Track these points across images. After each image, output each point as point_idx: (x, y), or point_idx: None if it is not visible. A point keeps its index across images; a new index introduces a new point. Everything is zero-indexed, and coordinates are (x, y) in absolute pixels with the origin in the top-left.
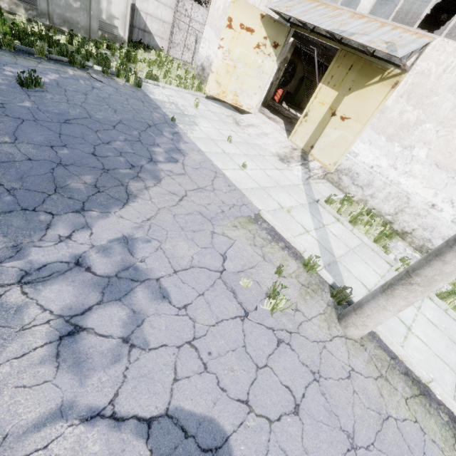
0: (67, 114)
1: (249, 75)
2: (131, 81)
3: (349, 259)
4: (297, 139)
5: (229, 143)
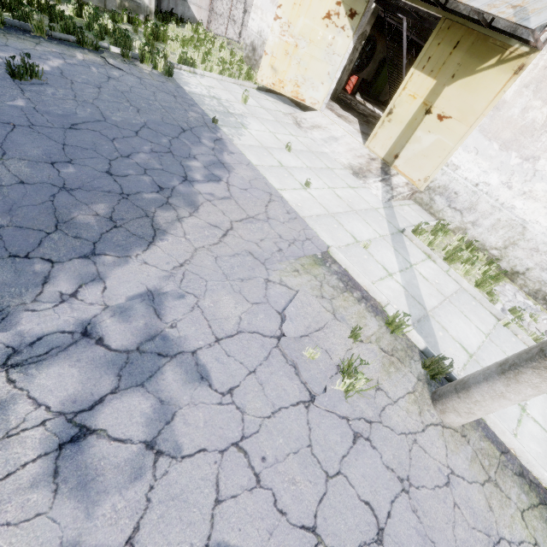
0: (73, 116)
1: (314, 58)
2: (159, 68)
3: (444, 312)
4: (376, 145)
5: (287, 152)
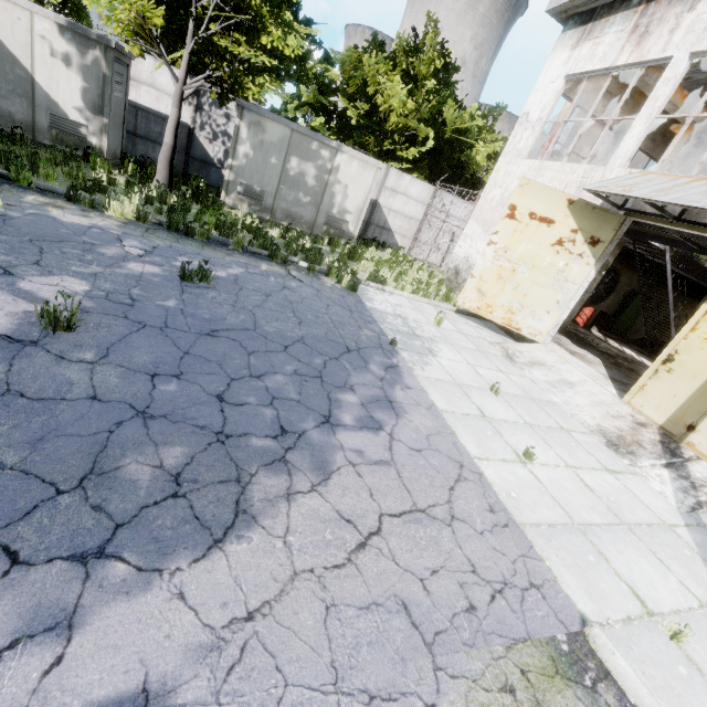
0: (220, 321)
1: (538, 284)
2: (344, 282)
3: None
4: (646, 403)
5: (492, 395)
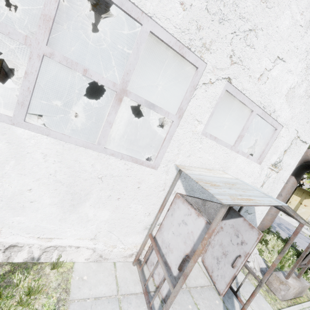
0: None
1: None
2: None
3: None
4: None
5: None
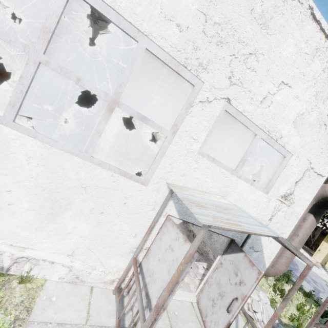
0: None
1: None
2: None
3: None
4: (316, 258)
5: None
